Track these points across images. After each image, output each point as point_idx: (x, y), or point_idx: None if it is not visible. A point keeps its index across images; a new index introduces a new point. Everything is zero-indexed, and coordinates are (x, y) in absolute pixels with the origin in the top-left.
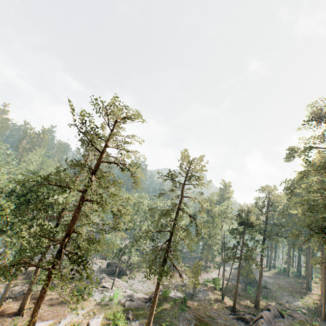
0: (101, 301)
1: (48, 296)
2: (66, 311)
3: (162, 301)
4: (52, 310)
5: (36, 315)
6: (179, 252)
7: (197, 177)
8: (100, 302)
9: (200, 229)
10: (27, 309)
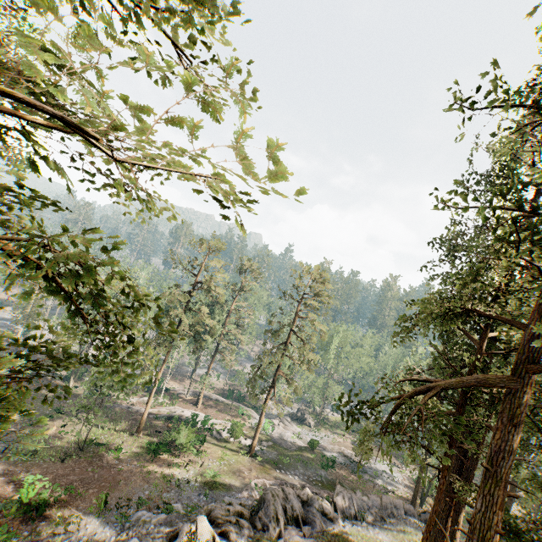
0: (254, 425)
1: (221, 406)
2: (224, 418)
3: (307, 450)
4: (216, 414)
5: (160, 372)
6: (295, 382)
7: (327, 294)
8: (254, 427)
9: (307, 355)
10: (202, 405)
